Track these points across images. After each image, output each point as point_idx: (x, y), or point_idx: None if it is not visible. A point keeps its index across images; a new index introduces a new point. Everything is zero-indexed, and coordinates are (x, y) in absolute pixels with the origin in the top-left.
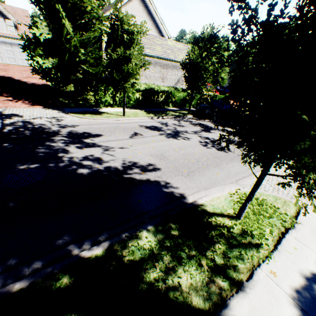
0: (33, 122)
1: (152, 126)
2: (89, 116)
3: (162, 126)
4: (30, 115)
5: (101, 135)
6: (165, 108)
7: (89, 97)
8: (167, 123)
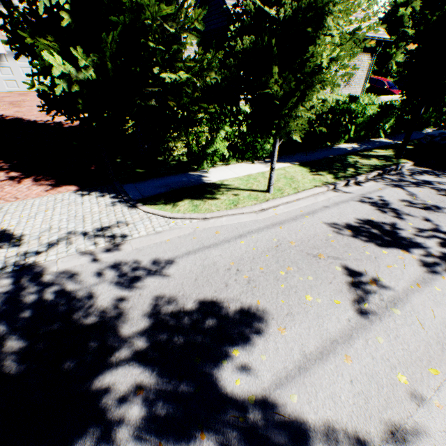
0: (42, 268)
1: (364, 224)
2: (189, 209)
3: (386, 216)
4: (41, 229)
5: (260, 316)
6: (332, 148)
7: (172, 143)
8: (386, 202)
